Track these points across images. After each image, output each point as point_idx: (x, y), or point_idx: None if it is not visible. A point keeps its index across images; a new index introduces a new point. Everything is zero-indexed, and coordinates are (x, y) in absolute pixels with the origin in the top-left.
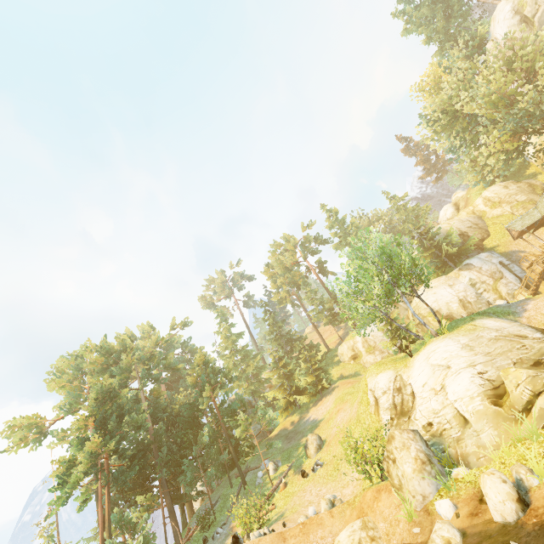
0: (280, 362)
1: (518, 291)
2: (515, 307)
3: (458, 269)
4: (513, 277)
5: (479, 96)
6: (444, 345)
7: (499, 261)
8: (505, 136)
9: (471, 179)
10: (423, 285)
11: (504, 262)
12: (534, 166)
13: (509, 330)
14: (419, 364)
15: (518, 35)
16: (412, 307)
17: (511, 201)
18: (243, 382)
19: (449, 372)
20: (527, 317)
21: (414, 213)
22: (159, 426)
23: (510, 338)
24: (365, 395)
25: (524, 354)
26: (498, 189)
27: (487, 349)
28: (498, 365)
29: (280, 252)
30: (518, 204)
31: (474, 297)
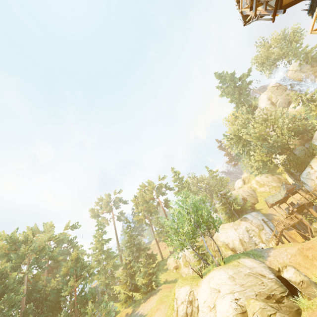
0: (129, 264)
1: (270, 240)
2: (264, 252)
3: (240, 220)
4: (269, 230)
5: (251, 132)
6: (219, 274)
7: (262, 218)
8: (262, 153)
9: (250, 169)
10: (220, 226)
11: (264, 219)
12: (280, 168)
13: (257, 269)
14: (204, 285)
15: (270, 108)
16: (214, 239)
17: (269, 185)
18: (102, 275)
19: (219, 295)
20: (269, 261)
21: (220, 181)
22: (29, 305)
23: (256, 276)
24: (172, 302)
25: (262, 288)
26: (263, 177)
27: (242, 282)
28: (247, 294)
29: (144, 190)
30: (272, 187)
31: (248, 238)
